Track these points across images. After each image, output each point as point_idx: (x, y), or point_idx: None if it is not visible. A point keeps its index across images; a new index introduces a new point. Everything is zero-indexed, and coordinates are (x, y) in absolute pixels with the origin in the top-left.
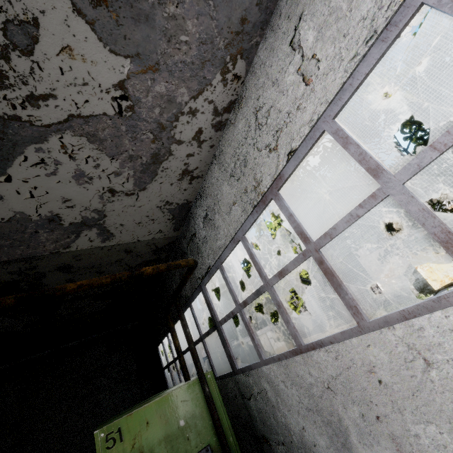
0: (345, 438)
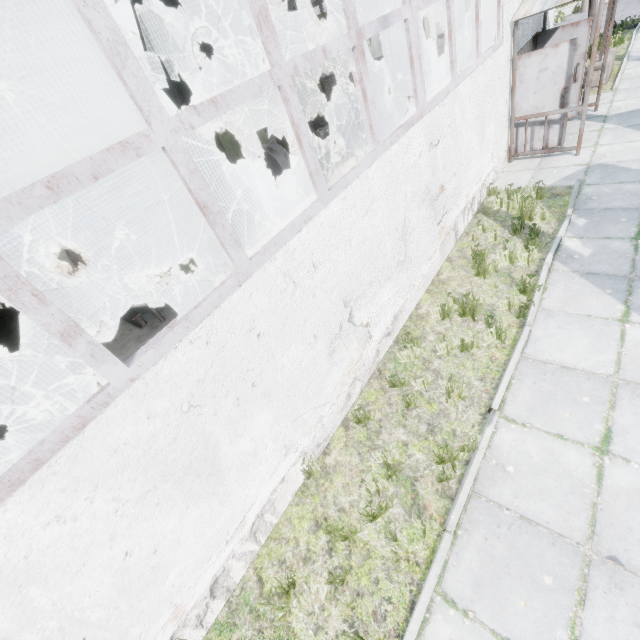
0: None
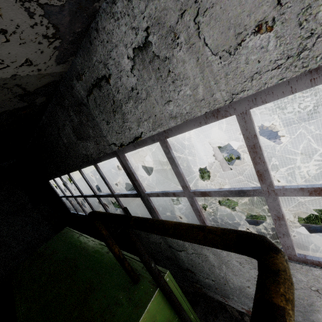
0: (307, 311)
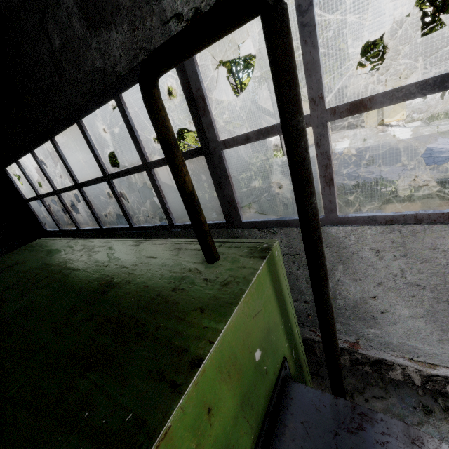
0: None
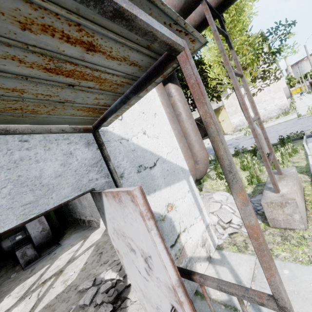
0: (80, 200)
